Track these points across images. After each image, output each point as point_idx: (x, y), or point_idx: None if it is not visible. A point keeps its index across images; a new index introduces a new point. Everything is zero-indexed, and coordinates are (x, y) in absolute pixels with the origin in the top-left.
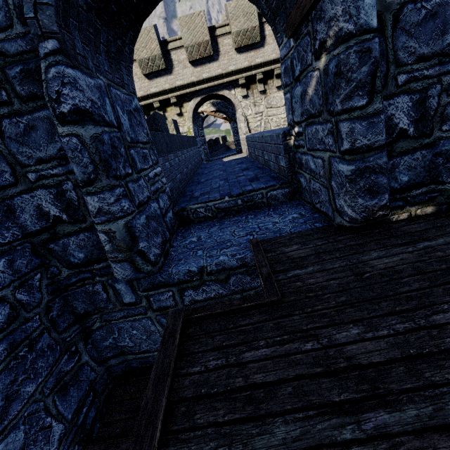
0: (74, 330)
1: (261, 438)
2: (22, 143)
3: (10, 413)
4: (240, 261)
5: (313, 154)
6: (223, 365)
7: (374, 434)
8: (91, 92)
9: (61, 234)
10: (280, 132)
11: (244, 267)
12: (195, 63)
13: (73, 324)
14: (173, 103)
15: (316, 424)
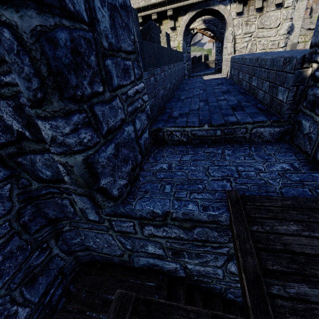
0: (46, 230)
1: None
2: None
3: None
4: (211, 217)
5: None
6: None
7: None
8: None
9: (27, 150)
10: (296, 56)
11: (214, 224)
12: None
13: (45, 226)
14: (169, 15)
15: None
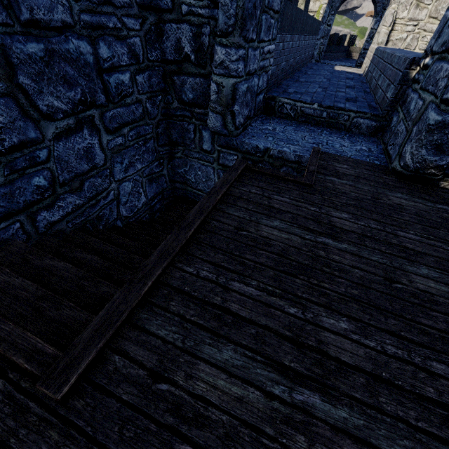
0: (166, 149)
1: (266, 221)
2: None
3: (129, 171)
4: (297, 157)
5: (421, 94)
6: (260, 194)
7: (320, 242)
8: None
9: (184, 71)
10: (411, 57)
11: (297, 164)
12: None
13: (166, 145)
14: None
15: (295, 229)
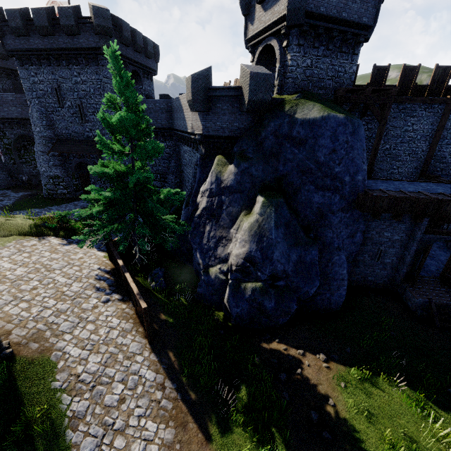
0: None
1: None
2: None
3: None
4: None
5: None
6: None
7: None
8: None
9: None
10: None
11: None
12: None
13: None
14: None
15: None
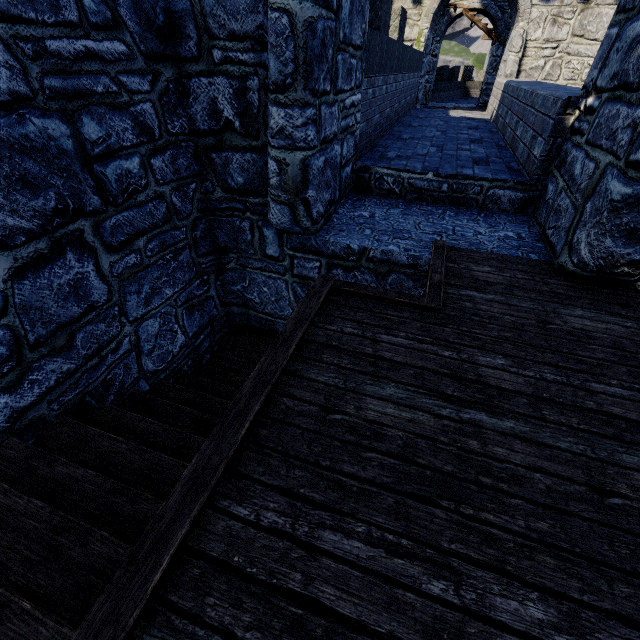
0: (211, 260)
1: (373, 387)
2: (218, 2)
3: (153, 303)
4: (411, 259)
5: (589, 151)
6: (358, 335)
7: (467, 421)
8: None
9: (227, 145)
10: (563, 96)
11: (412, 269)
12: None
13: (211, 253)
14: None
15: (422, 398)
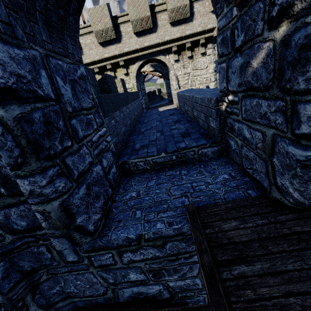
0: (21, 286)
1: None
2: None
3: None
4: (176, 230)
5: (249, 125)
6: None
7: None
8: (17, 65)
9: (1, 205)
10: (213, 98)
11: (180, 236)
12: (139, 34)
13: (20, 281)
14: (121, 65)
15: None
